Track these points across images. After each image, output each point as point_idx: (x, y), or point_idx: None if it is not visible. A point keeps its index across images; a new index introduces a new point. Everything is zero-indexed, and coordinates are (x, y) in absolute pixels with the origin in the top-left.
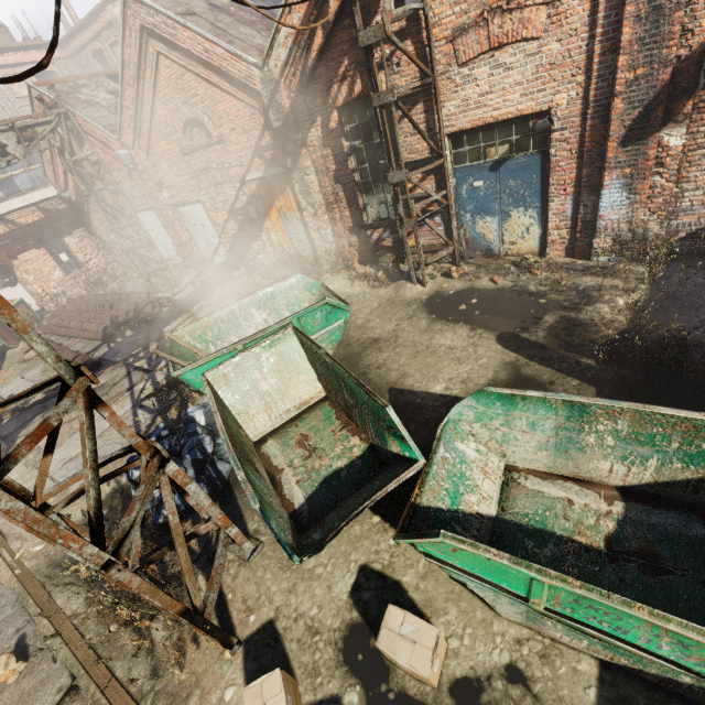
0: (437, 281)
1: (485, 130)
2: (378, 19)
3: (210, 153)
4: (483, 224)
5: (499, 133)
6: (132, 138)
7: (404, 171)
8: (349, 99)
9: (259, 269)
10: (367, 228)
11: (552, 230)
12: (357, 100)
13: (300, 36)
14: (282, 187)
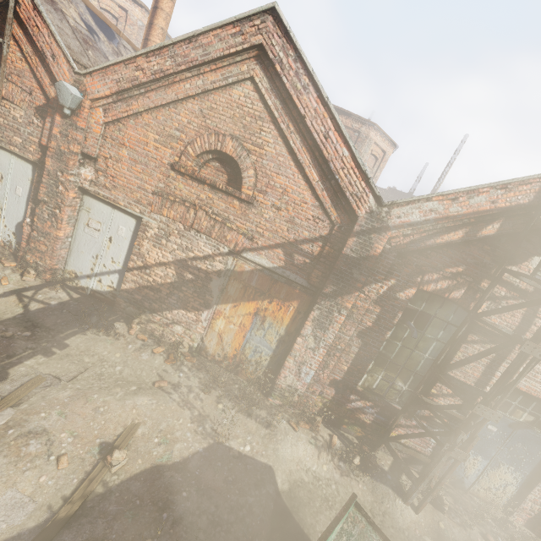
0: (425, 507)
1: (527, 396)
2: (513, 268)
3: (218, 198)
4: (471, 458)
5: (535, 406)
6: (108, 92)
7: (498, 413)
8: (439, 293)
9: (162, 341)
10: (357, 394)
11: (528, 500)
12: (436, 295)
13: (445, 221)
14: (288, 296)
